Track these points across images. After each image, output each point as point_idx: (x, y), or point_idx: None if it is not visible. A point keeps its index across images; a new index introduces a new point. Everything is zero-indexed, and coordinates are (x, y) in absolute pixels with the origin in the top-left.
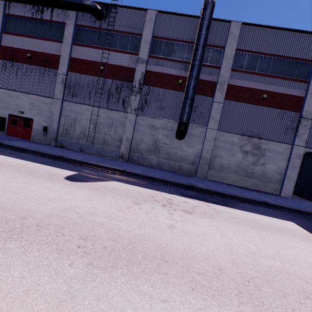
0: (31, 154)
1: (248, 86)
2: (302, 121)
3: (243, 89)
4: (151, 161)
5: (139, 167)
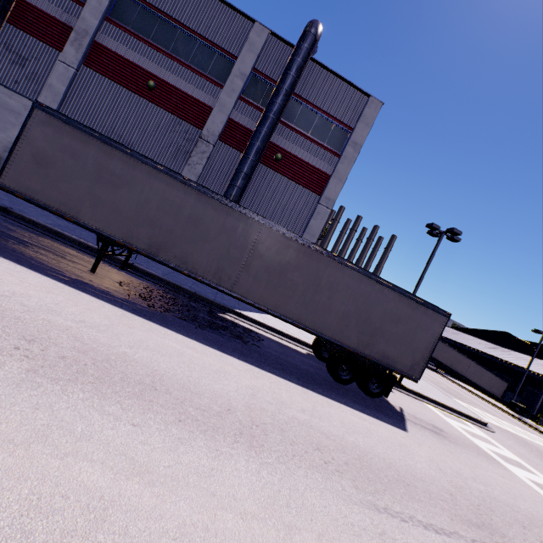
0: None
1: (131, 58)
2: (199, 143)
3: (121, 60)
4: None
5: None
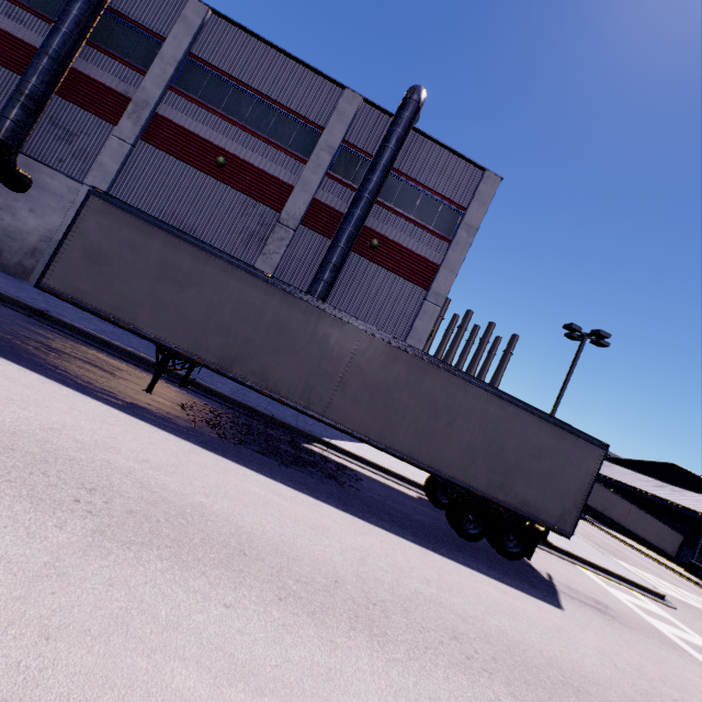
0: None
1: (198, 131)
2: (277, 229)
3: (185, 134)
4: None
5: None
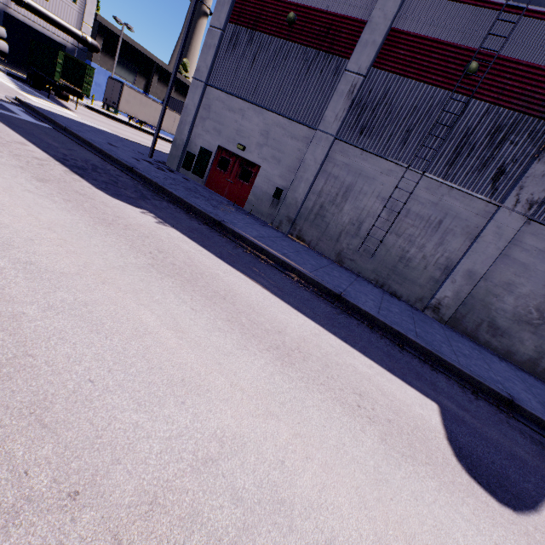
0: (280, 272)
1: None
2: None
3: None
4: (513, 345)
5: (498, 365)
